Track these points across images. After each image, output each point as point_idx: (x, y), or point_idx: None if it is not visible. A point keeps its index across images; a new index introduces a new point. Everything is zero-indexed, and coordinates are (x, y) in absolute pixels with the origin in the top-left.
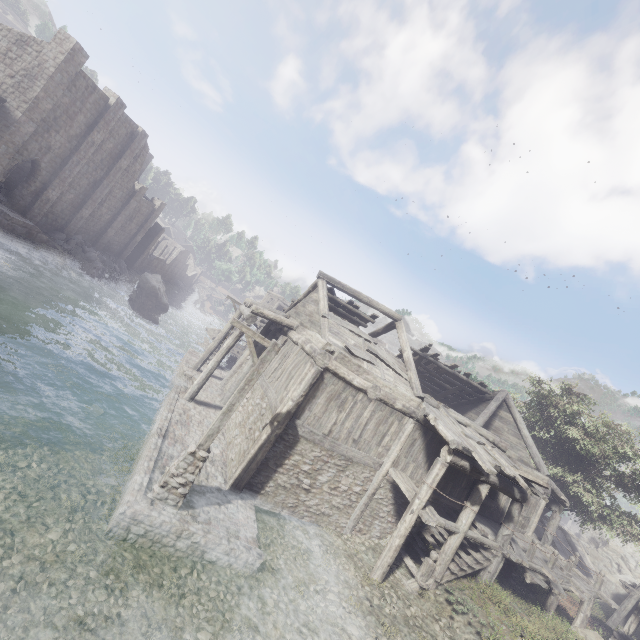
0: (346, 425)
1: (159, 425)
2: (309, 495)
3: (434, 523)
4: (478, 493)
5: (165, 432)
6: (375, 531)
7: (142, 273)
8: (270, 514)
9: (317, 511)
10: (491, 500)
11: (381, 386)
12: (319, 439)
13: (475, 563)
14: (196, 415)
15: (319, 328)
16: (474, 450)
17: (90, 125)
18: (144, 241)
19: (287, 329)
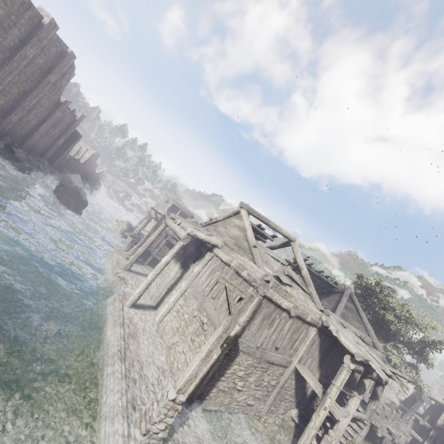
0: (272, 337)
1: (118, 347)
2: (240, 393)
3: (342, 418)
4: (363, 385)
5: (123, 352)
6: (281, 410)
7: (60, 170)
8: (210, 412)
9: (244, 403)
10: (351, 374)
11: (298, 305)
12: (253, 351)
13: (354, 432)
14: (139, 322)
15: (251, 256)
16: (370, 359)
17: (23, 39)
18: (64, 144)
19: (211, 246)
